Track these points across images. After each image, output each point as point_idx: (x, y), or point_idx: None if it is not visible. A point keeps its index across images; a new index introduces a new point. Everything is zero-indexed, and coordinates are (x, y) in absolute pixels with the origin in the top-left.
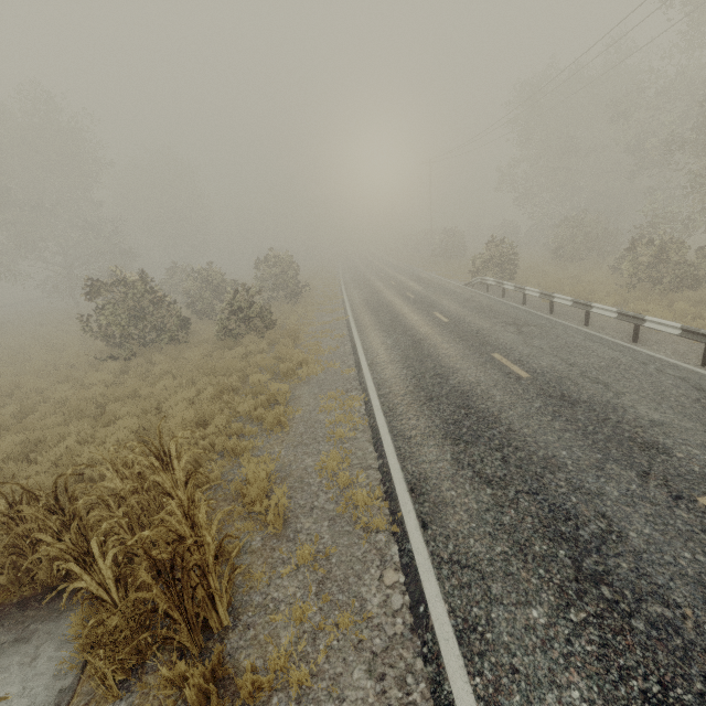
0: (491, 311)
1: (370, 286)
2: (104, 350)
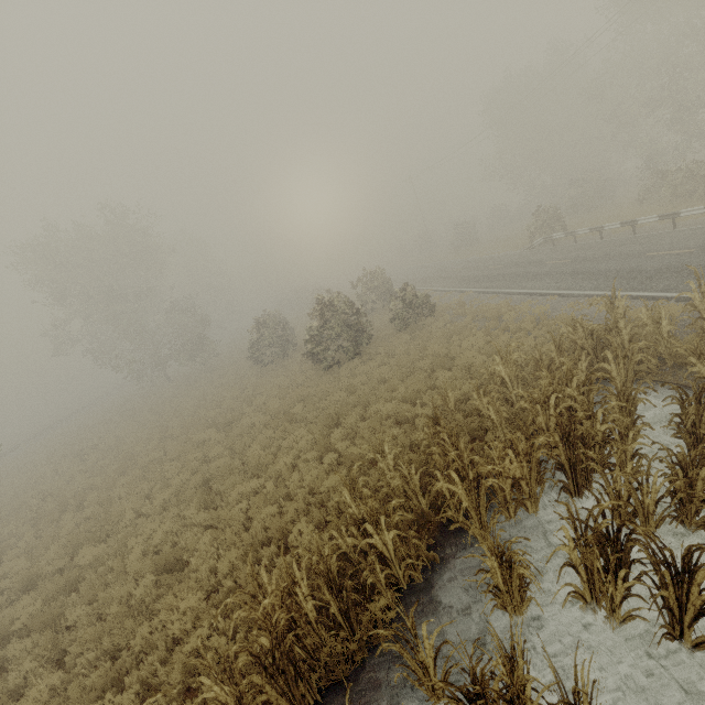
0: (590, 247)
1: (440, 278)
2: (305, 370)
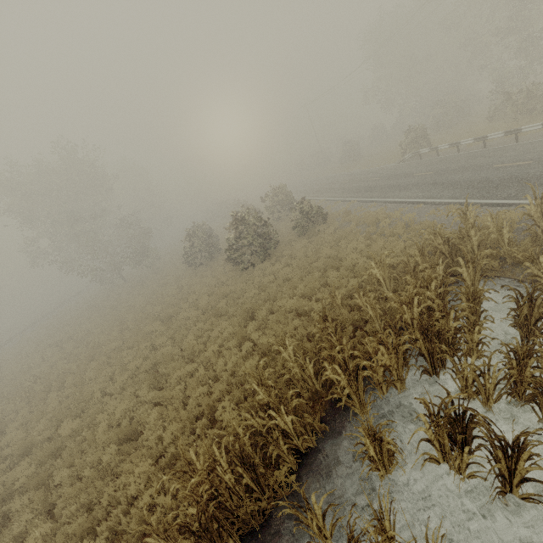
0: (449, 160)
1: (331, 189)
2: (227, 270)
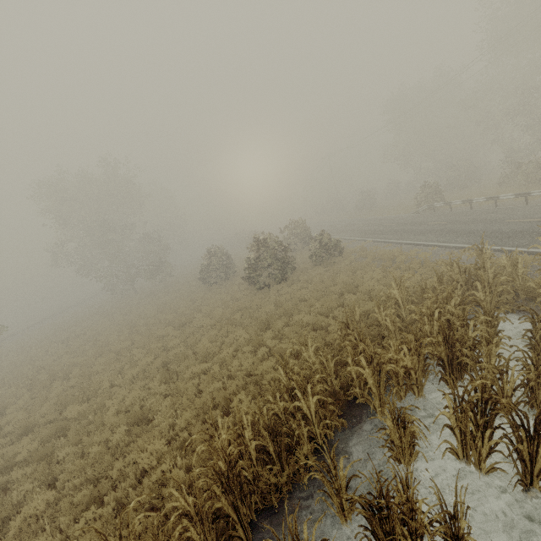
0: (462, 214)
1: (347, 230)
2: (242, 289)
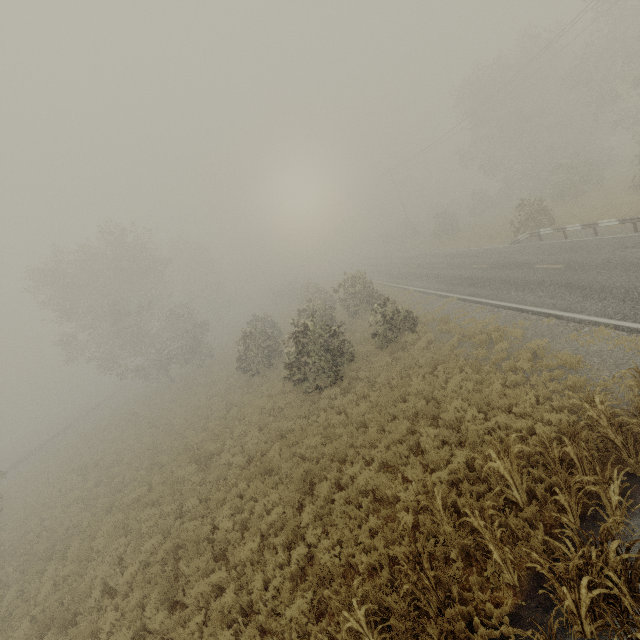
0: (584, 248)
1: (422, 275)
2: (287, 390)
